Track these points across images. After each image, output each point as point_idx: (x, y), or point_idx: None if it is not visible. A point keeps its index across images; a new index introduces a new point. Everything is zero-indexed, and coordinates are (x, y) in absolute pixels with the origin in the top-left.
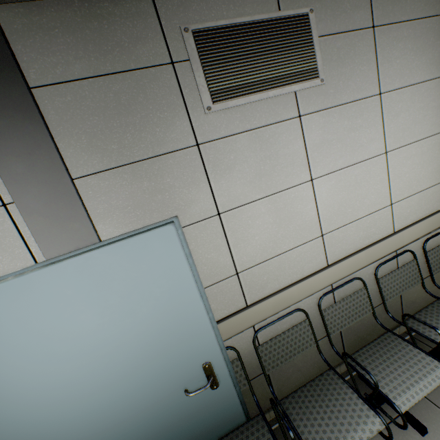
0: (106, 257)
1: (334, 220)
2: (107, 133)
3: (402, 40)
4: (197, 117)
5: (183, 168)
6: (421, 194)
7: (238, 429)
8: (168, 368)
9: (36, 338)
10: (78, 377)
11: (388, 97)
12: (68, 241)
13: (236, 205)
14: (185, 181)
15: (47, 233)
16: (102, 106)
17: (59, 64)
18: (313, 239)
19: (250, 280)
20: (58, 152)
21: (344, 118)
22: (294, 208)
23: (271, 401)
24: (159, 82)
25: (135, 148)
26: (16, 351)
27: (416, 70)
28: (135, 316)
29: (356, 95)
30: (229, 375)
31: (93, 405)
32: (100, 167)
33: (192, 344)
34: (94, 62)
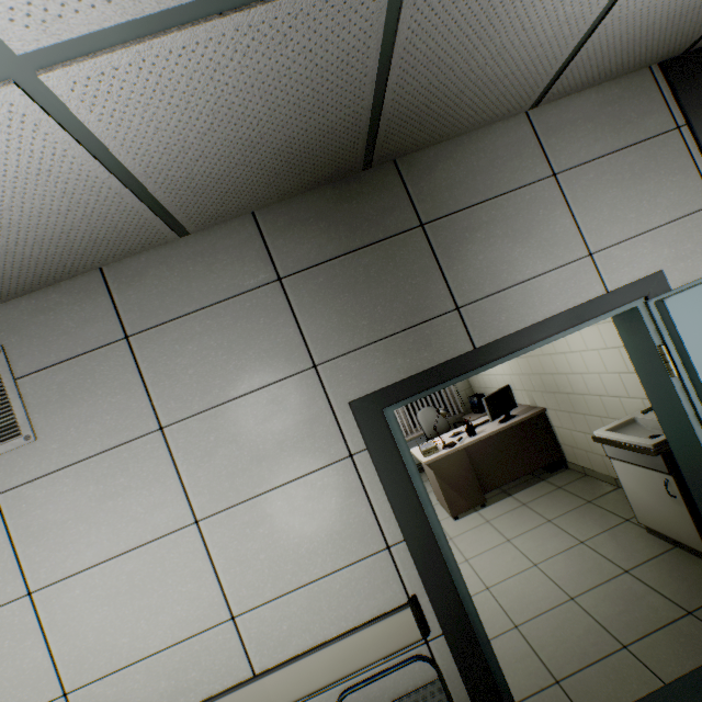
0: None
1: (91, 661)
2: None
3: (195, 338)
4: None
5: None
6: (313, 587)
7: None
8: None
9: None
10: None
11: (181, 430)
12: None
13: None
14: None
15: None
16: None
17: None
18: None
19: None
20: None
21: (89, 481)
22: None
23: None
24: None
25: None
26: None
27: (239, 373)
28: None
29: (109, 440)
30: None
31: None
32: None
33: None
34: None
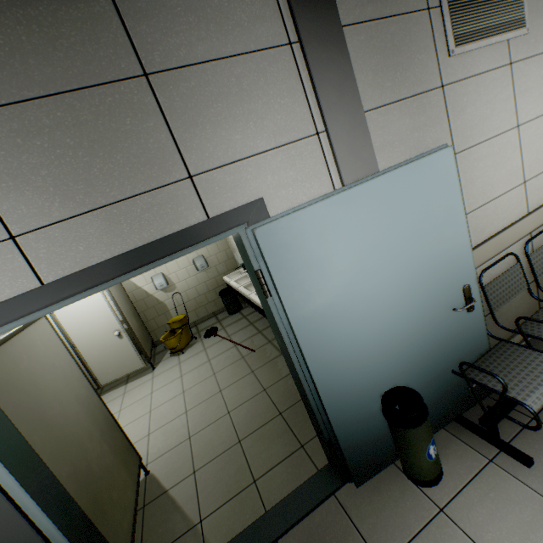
0: (405, 175)
1: (532, 168)
2: (384, 72)
3: None
4: (442, 60)
5: (432, 108)
6: None
7: (487, 353)
8: (438, 288)
9: (353, 251)
10: (377, 292)
11: None
12: (359, 170)
13: (466, 147)
14: (433, 120)
15: (346, 161)
16: (382, 46)
17: (357, 7)
18: (518, 186)
19: (474, 223)
20: (357, 85)
21: (540, 68)
22: (505, 153)
23: (517, 321)
24: (419, 27)
25: (402, 86)
26: (338, 263)
27: None
28: (420, 235)
29: None
30: (480, 299)
31: (385, 323)
32: (379, 103)
33: (456, 266)
34: (379, 6)
